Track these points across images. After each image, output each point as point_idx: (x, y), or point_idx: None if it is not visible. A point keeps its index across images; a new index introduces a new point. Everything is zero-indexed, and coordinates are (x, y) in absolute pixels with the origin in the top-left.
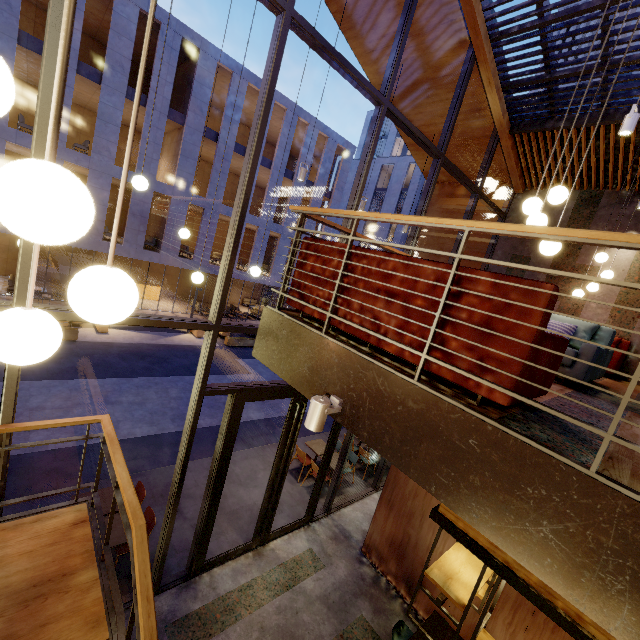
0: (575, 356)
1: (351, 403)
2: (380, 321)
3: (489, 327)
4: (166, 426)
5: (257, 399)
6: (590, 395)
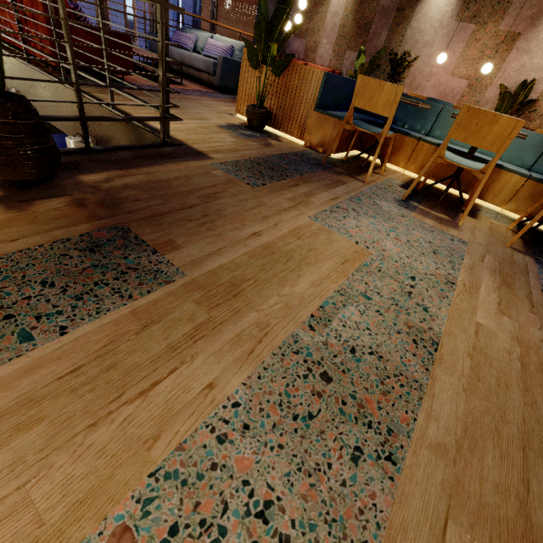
0: (215, 66)
1: (21, 90)
2: (13, 29)
3: (34, 17)
4: None
5: None
6: (227, 94)
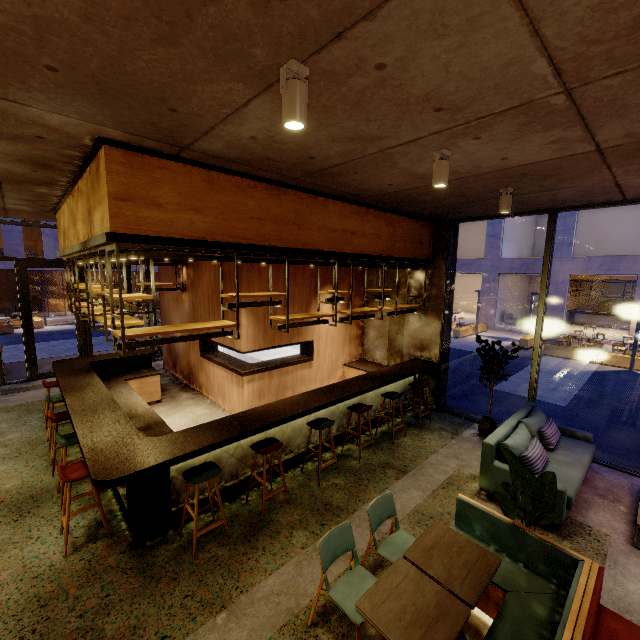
0: None
1: None
2: None
3: None
4: (63, 354)
5: (37, 266)
6: None
